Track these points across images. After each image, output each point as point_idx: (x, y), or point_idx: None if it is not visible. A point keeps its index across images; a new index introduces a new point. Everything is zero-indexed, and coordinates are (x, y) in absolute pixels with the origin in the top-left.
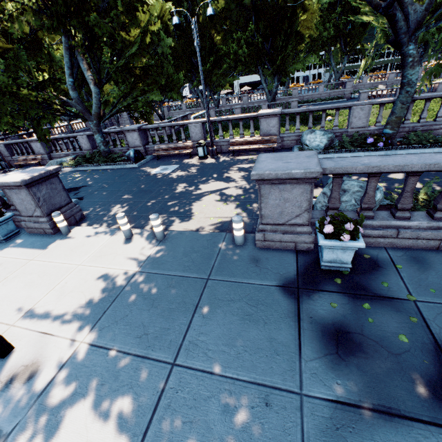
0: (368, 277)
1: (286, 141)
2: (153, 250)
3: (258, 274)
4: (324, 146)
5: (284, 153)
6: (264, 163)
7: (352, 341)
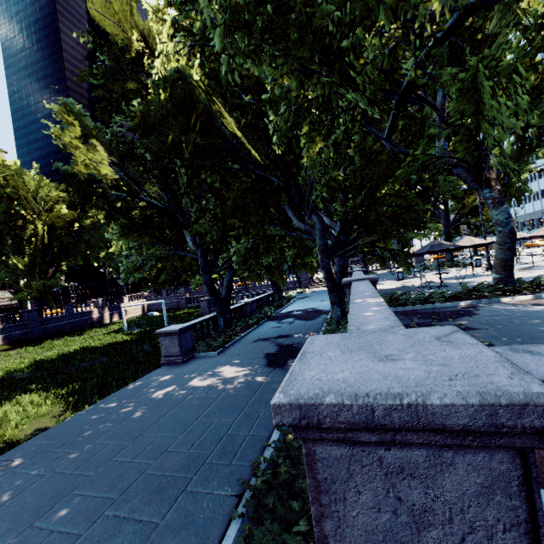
0: None
1: None
2: None
3: None
4: None
5: None
6: None
7: None
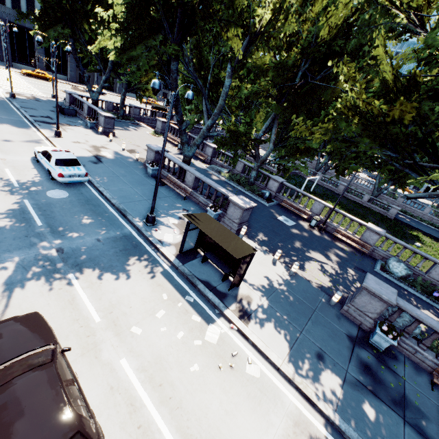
0: (389, 359)
1: (376, 253)
2: (288, 278)
3: (338, 324)
4: (401, 276)
5: (381, 281)
6: (370, 281)
7: (371, 372)
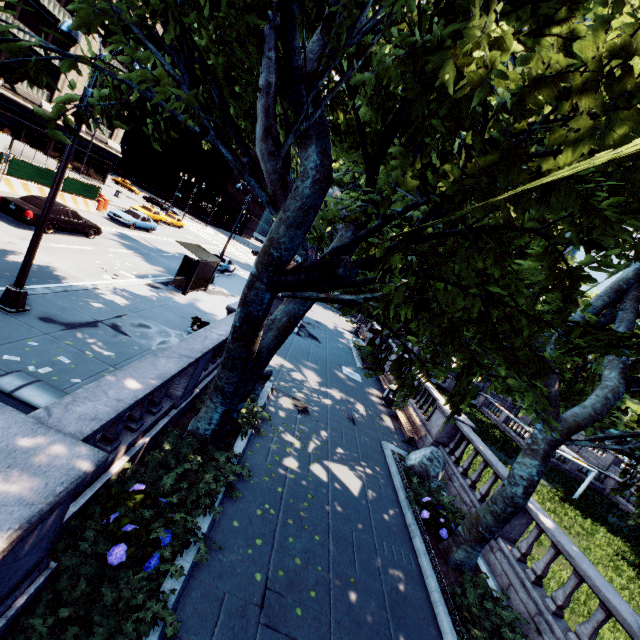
0: None
1: None
2: None
3: None
4: (410, 464)
5: None
6: None
7: (145, 327)
